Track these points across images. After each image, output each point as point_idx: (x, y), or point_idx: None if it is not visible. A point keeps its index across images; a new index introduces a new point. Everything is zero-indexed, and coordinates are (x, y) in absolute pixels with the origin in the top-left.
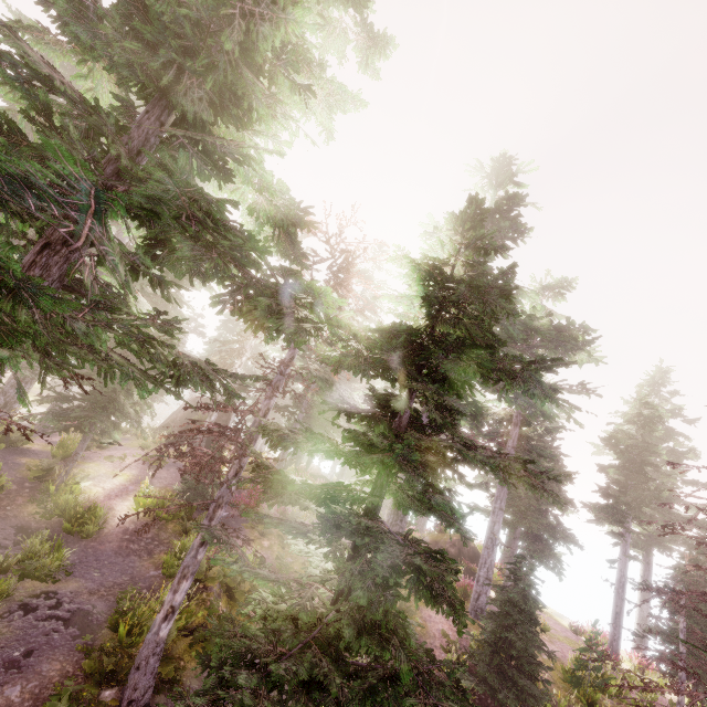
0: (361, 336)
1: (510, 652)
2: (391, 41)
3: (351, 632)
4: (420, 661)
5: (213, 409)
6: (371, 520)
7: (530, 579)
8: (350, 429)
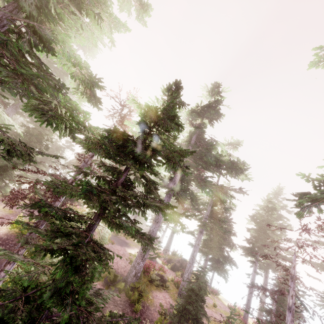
0: (84, 126)
1: (189, 316)
2: (150, 6)
3: (49, 294)
4: (93, 314)
5: (35, 172)
6: (78, 230)
7: (204, 279)
8: (81, 180)
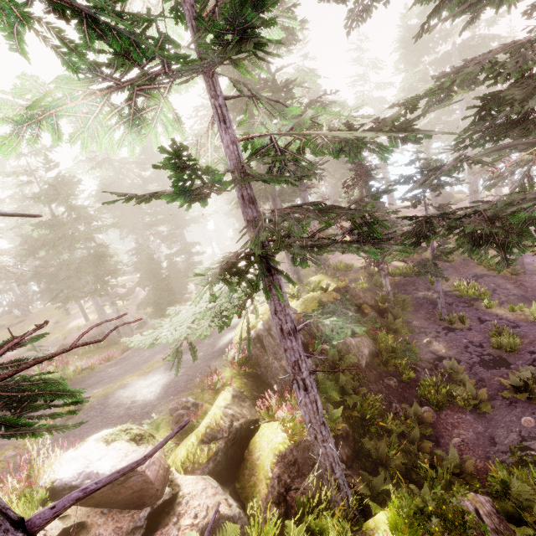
0: None
1: None
2: None
3: None
4: None
5: None
6: None
7: None
8: None
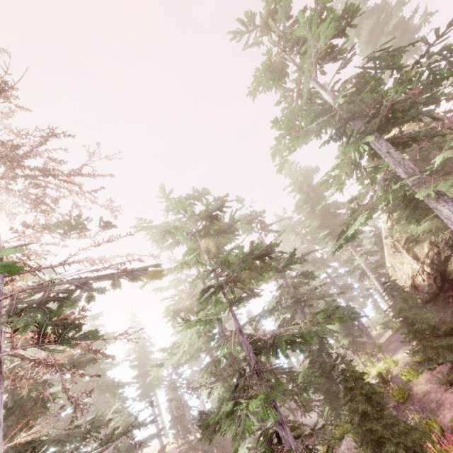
0: None
1: None
2: None
3: None
4: None
5: None
6: None
7: None
8: None
